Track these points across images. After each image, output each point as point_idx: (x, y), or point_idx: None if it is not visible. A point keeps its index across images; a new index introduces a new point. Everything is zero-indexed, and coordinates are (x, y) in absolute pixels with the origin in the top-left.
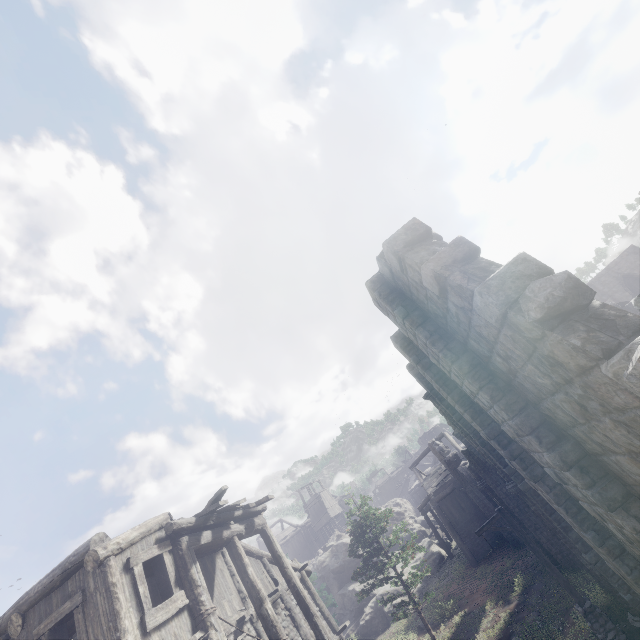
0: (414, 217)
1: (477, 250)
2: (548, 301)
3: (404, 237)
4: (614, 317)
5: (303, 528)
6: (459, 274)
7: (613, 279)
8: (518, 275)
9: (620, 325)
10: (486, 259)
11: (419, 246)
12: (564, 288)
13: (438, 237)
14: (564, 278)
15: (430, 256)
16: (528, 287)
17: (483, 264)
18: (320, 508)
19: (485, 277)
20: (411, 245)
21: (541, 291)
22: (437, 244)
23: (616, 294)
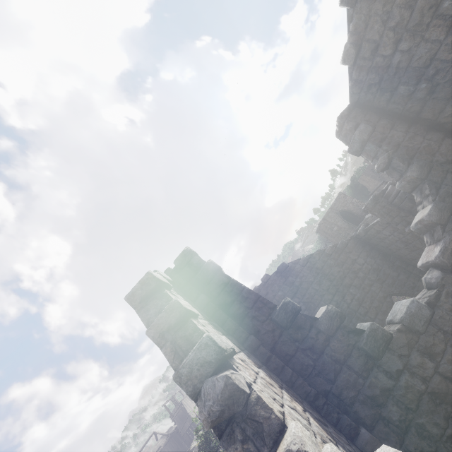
0: (148, 272)
1: (186, 314)
2: (210, 416)
3: (140, 292)
4: (262, 419)
5: (173, 434)
6: (169, 346)
7: (335, 214)
8: (202, 362)
9: (265, 432)
10: (193, 322)
11: (151, 300)
12: (221, 401)
13: (193, 253)
14: (221, 389)
15: (155, 317)
16: (203, 386)
17: (189, 330)
18: (183, 414)
19: (186, 352)
20: (146, 299)
21: (207, 399)
22: (165, 297)
23: (338, 223)
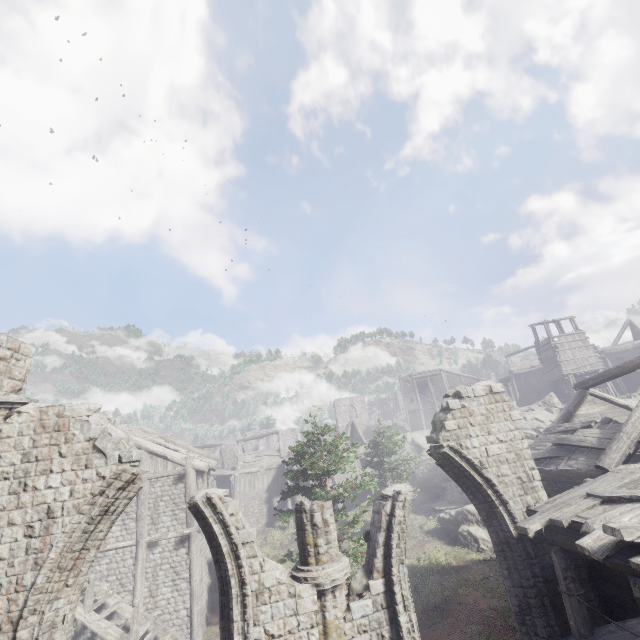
0: None
1: None
2: None
3: None
4: None
5: None
6: None
7: None
8: None
9: None
10: None
11: None
12: None
13: None
14: None
15: None
16: None
17: None
18: (552, 357)
19: None
20: None
21: None
22: None
23: None
